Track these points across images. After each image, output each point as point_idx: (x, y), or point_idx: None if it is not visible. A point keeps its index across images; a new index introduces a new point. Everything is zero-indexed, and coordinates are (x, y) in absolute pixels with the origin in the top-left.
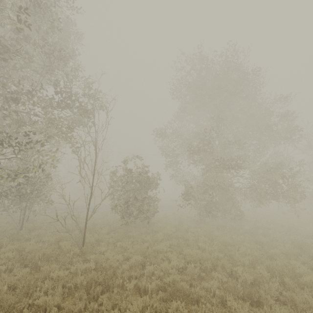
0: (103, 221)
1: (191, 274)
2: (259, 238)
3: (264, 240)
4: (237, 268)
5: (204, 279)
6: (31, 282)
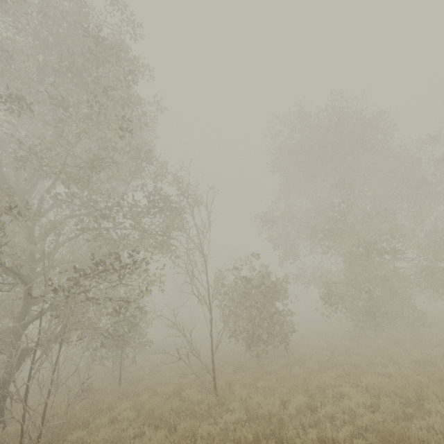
0: (221, 357)
1: (391, 412)
2: None
3: None
4: None
5: (412, 418)
6: None
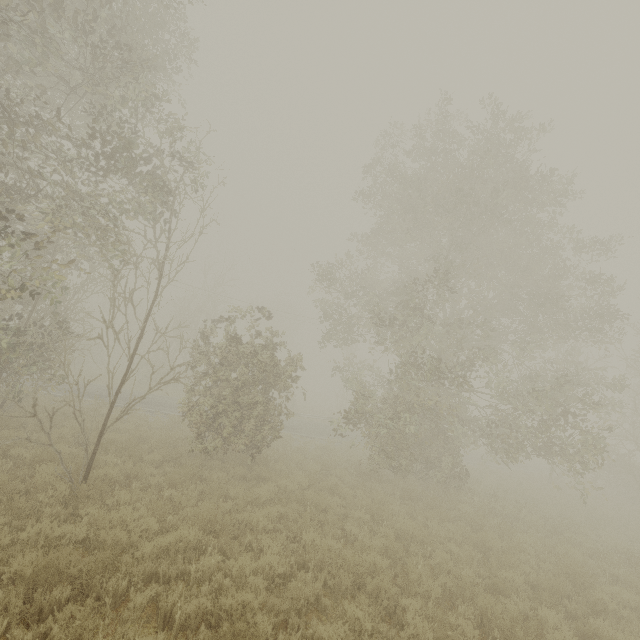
0: (162, 437)
1: (296, 596)
2: (485, 537)
3: (496, 544)
4: (409, 602)
5: (325, 612)
6: None
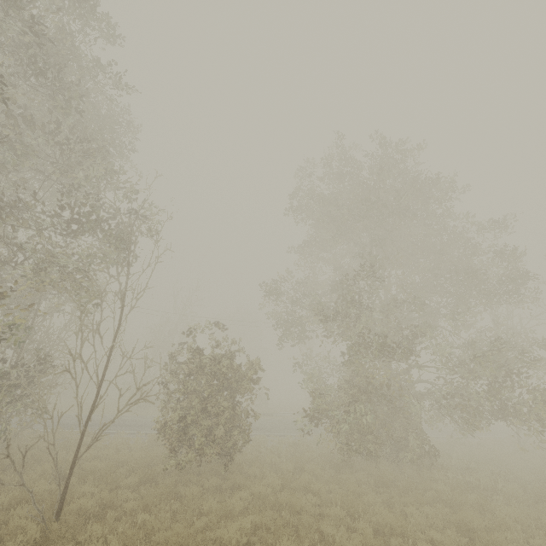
0: (139, 458)
1: None
2: (466, 518)
3: (479, 524)
4: None
5: None
6: None
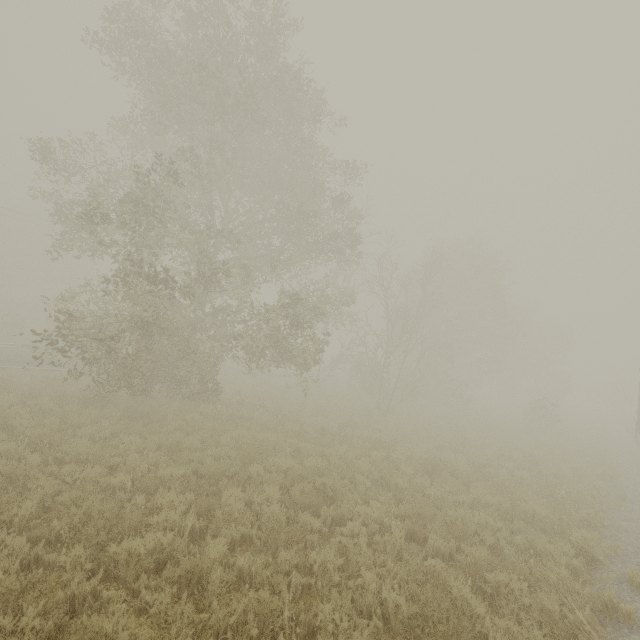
0: None
1: None
2: (181, 441)
3: (190, 445)
4: None
5: None
6: None
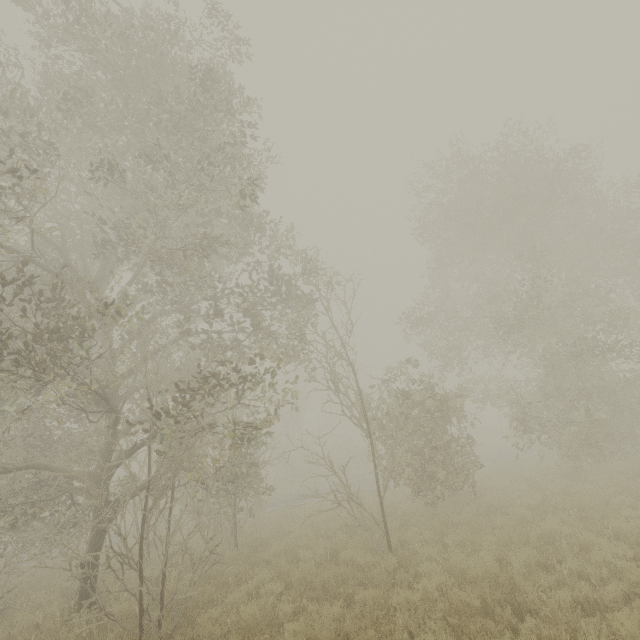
0: (375, 509)
1: None
2: None
3: None
4: None
5: None
6: (372, 618)
